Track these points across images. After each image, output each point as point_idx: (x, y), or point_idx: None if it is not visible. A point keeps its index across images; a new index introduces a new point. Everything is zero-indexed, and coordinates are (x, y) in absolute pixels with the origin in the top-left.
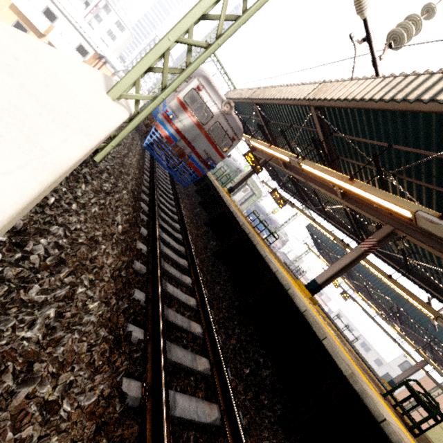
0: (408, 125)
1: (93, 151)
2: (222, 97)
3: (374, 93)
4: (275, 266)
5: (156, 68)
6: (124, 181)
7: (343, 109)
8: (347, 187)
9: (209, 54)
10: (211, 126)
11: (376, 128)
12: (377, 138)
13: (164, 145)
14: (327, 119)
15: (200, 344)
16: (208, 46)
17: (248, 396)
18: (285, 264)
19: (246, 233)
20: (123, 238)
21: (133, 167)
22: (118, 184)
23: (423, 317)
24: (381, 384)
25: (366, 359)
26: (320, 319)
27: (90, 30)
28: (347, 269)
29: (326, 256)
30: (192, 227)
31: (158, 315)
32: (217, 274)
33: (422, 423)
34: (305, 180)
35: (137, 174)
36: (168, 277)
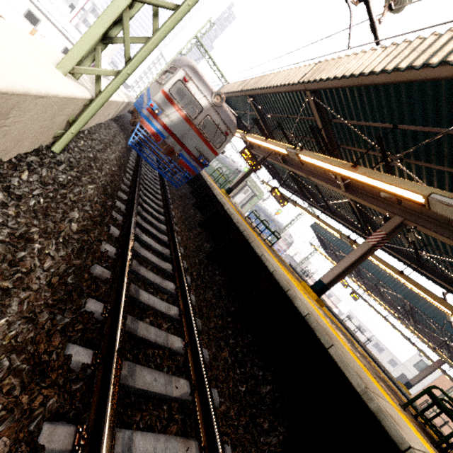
0: (414, 100)
1: (53, 142)
2: (212, 89)
3: (375, 65)
4: (272, 265)
5: (117, 38)
6: (92, 176)
7: (341, 90)
8: (350, 176)
9: (178, 18)
10: (201, 120)
11: (379, 108)
12: (380, 120)
13: (152, 143)
14: (324, 104)
15: (179, 362)
16: (177, 7)
17: (241, 421)
18: (291, 266)
19: (241, 231)
20: (78, 237)
21: (110, 163)
22: (82, 178)
23: (438, 314)
24: (397, 387)
25: (380, 360)
26: (327, 322)
27: (76, 33)
28: (355, 266)
29: (333, 256)
30: (182, 228)
31: (115, 330)
32: (210, 278)
33: (450, 438)
34: (306, 175)
35: (115, 171)
36: (145, 284)
